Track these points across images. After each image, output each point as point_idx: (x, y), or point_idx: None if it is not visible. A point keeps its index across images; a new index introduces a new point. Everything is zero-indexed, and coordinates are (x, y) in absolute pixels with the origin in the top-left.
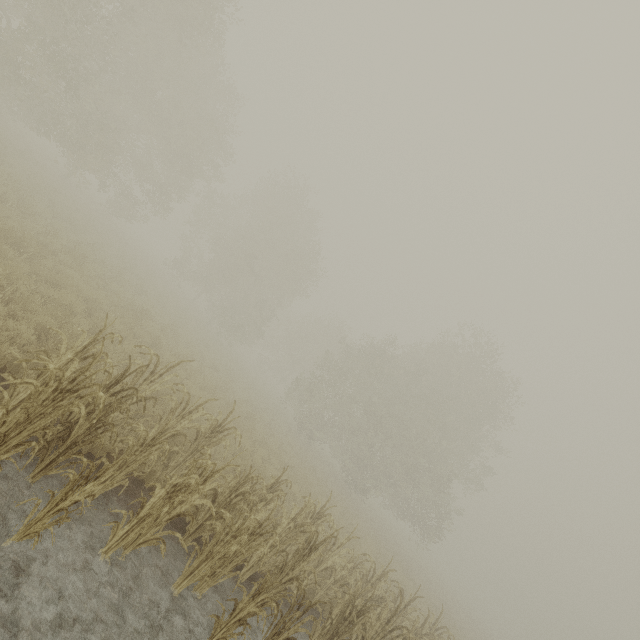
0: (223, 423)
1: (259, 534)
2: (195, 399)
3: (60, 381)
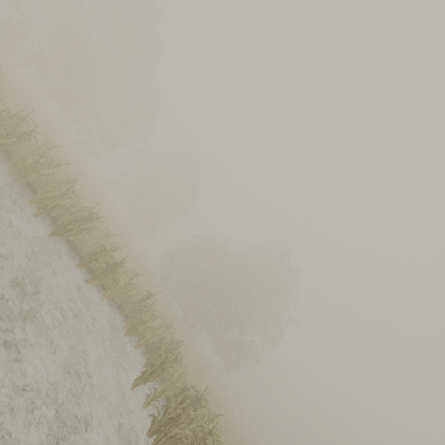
0: (73, 180)
1: (66, 198)
2: (78, 201)
3: (9, 112)
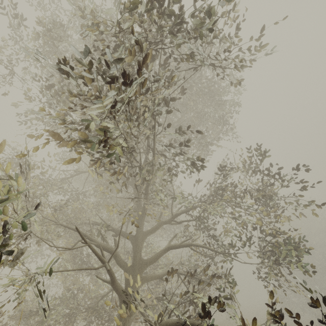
0: None
1: None
2: None
3: None
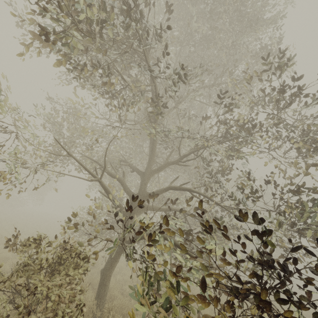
0: None
1: None
2: None
3: None
